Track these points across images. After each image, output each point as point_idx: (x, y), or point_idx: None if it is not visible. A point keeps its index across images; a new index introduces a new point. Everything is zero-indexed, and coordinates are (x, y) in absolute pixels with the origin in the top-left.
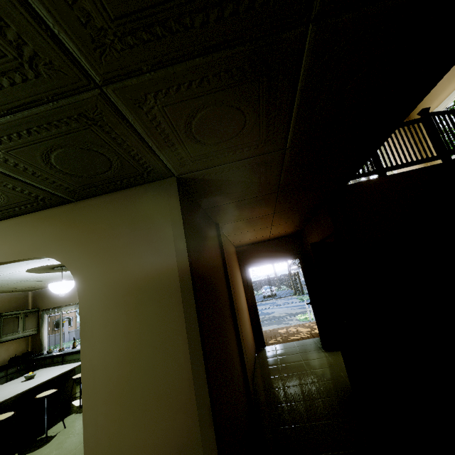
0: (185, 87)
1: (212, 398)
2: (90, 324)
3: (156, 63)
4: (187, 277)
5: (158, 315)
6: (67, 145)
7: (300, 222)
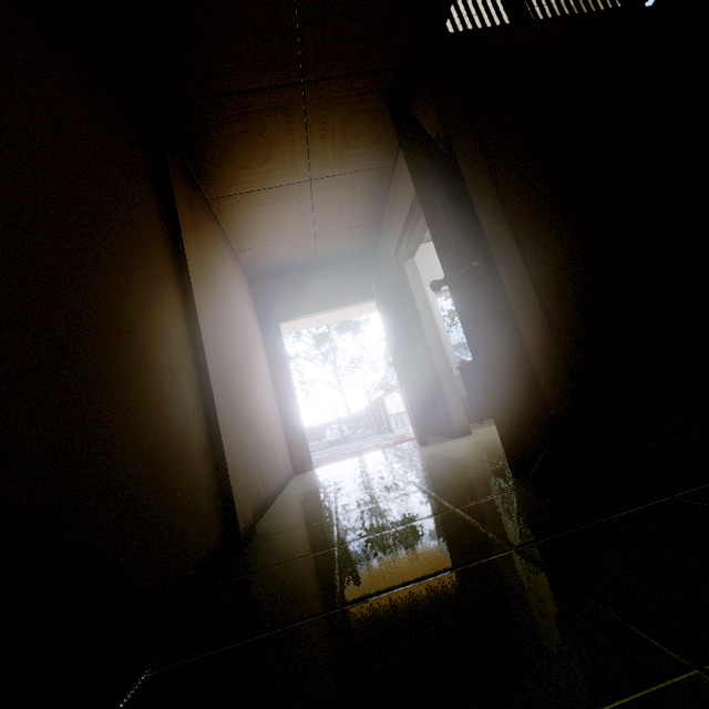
0: None
1: None
2: None
3: None
4: None
5: None
6: None
7: (371, 189)
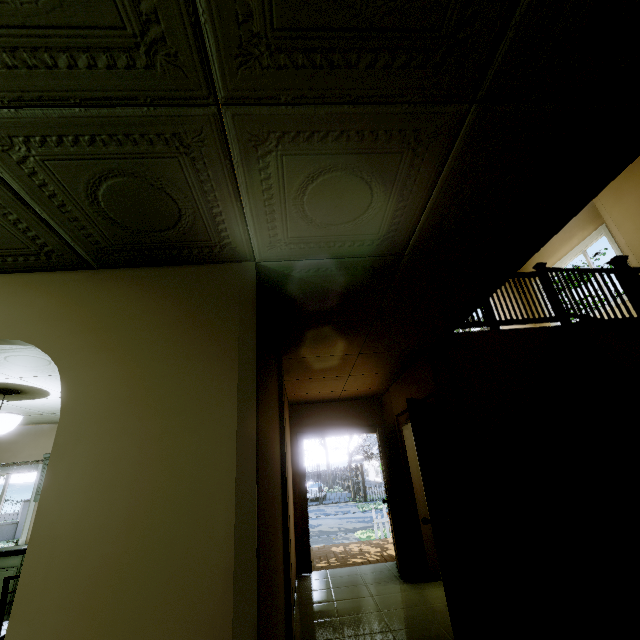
0: (320, 137)
1: (259, 610)
2: (70, 459)
3: (299, 97)
4: (250, 400)
5: (193, 454)
6: (135, 174)
7: (386, 377)
